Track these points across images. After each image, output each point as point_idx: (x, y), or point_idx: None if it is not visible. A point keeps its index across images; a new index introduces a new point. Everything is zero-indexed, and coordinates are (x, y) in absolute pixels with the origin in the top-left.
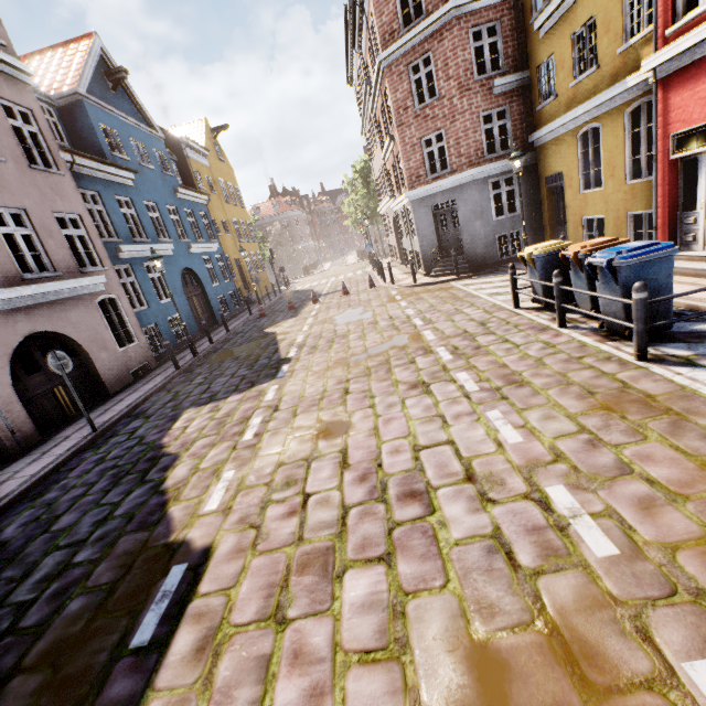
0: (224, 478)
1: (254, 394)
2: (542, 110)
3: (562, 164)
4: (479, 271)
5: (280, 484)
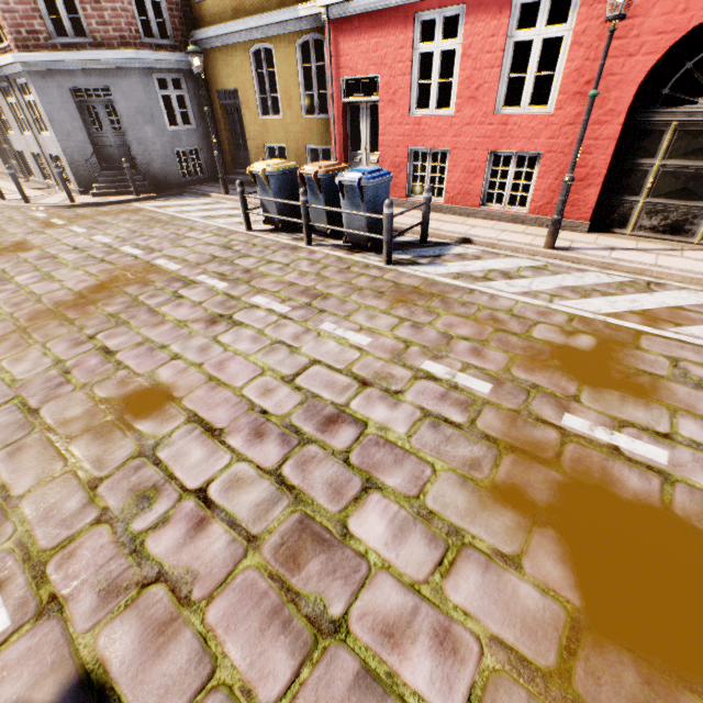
0: None
1: None
2: (203, 4)
3: (236, 80)
4: (164, 192)
5: (131, 506)
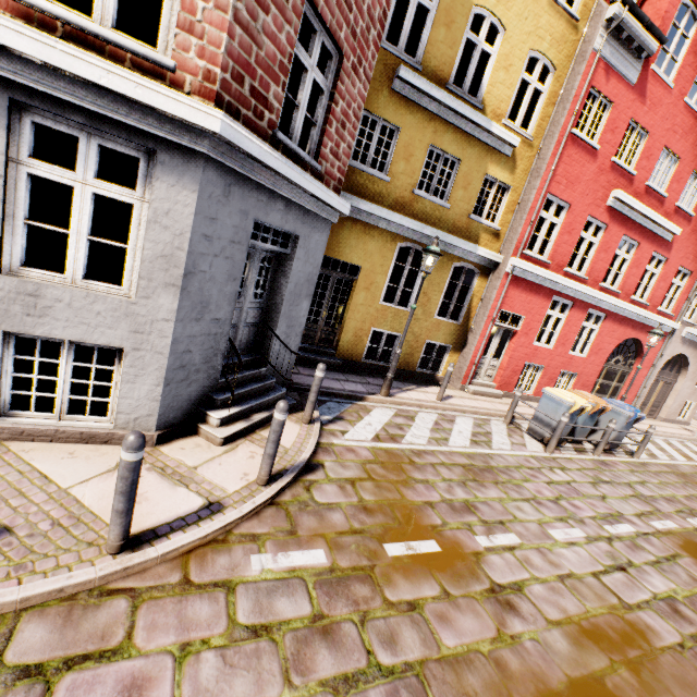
0: None
1: None
2: (352, 169)
3: (364, 258)
4: (304, 401)
5: None
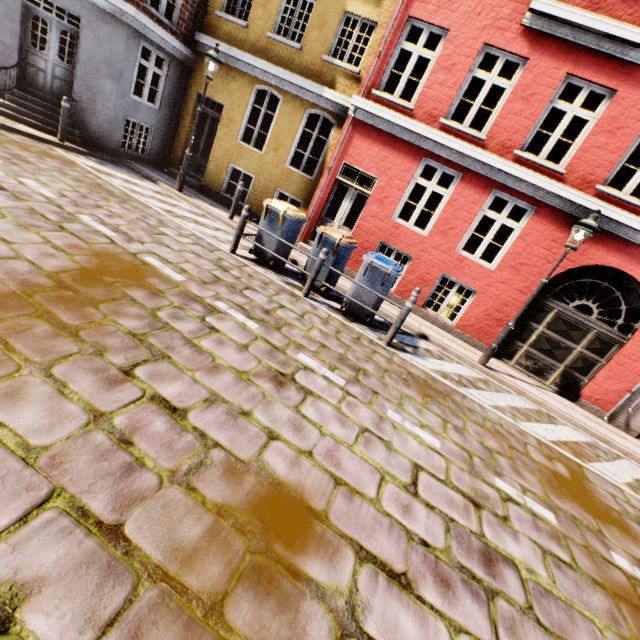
0: None
1: None
2: (222, 20)
3: (226, 98)
4: (96, 152)
5: None
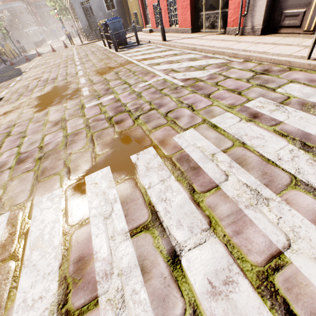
0: (5, 91)
1: (12, 80)
2: None
3: None
4: None
5: (22, 87)
